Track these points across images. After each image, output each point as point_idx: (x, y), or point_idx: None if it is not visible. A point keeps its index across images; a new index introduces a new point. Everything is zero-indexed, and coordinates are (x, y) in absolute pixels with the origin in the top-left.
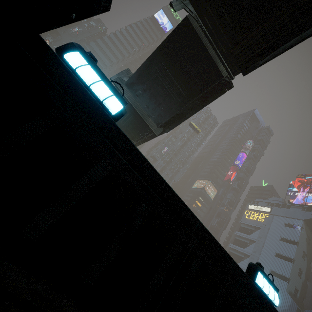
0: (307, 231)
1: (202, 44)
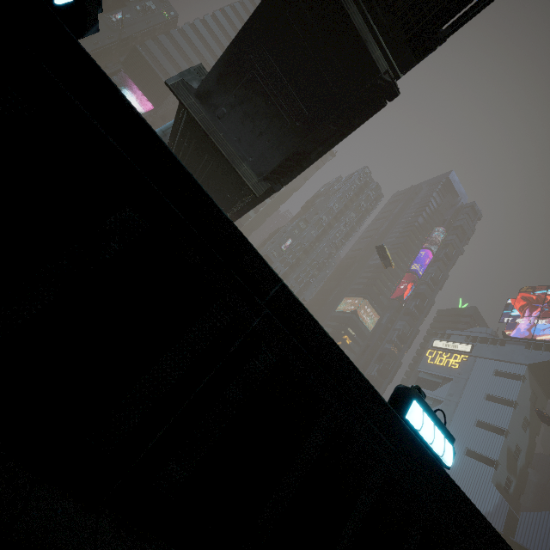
0: (532, 384)
1: (339, 3)
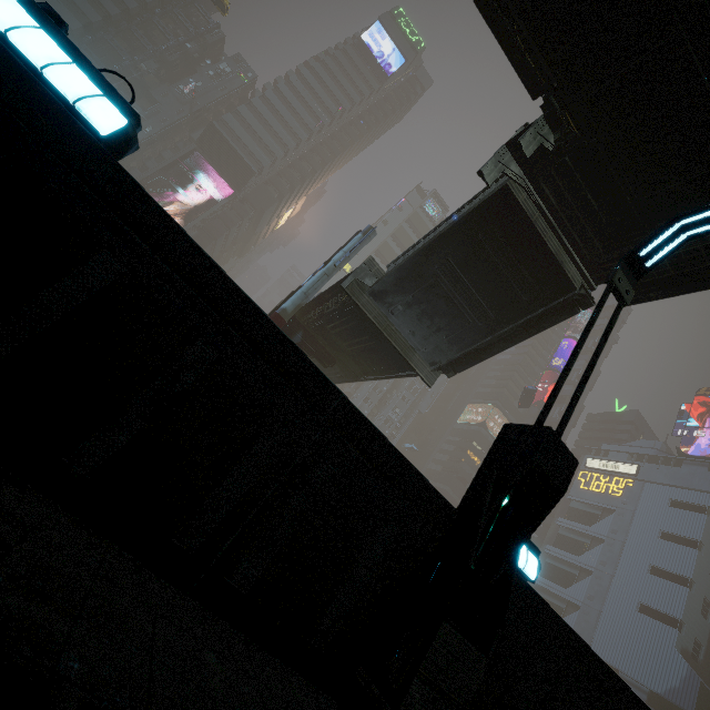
0: None
1: (536, 233)
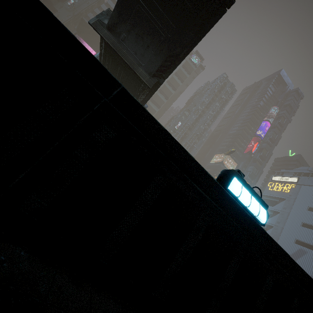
0: None
1: None
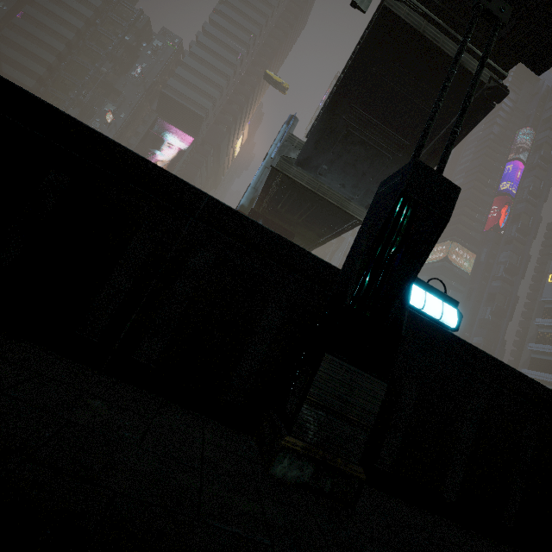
0: None
1: (427, 42)
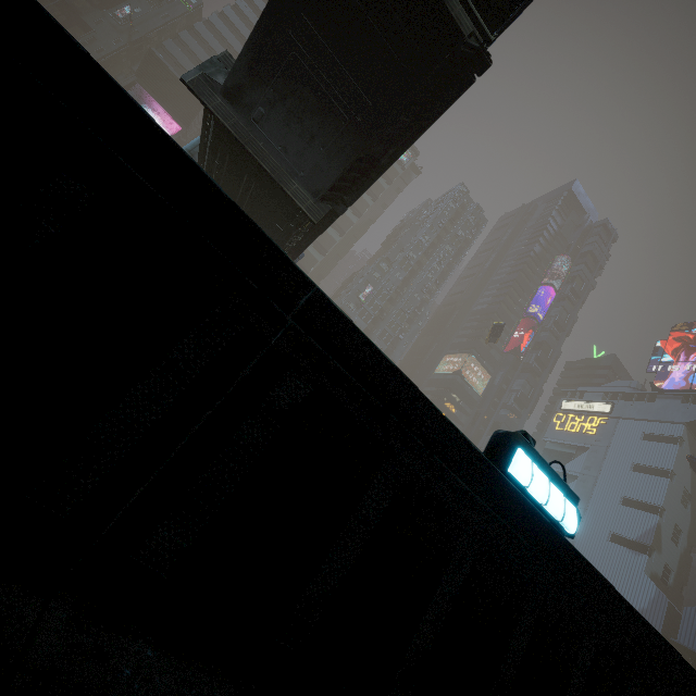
0: (693, 448)
1: None
